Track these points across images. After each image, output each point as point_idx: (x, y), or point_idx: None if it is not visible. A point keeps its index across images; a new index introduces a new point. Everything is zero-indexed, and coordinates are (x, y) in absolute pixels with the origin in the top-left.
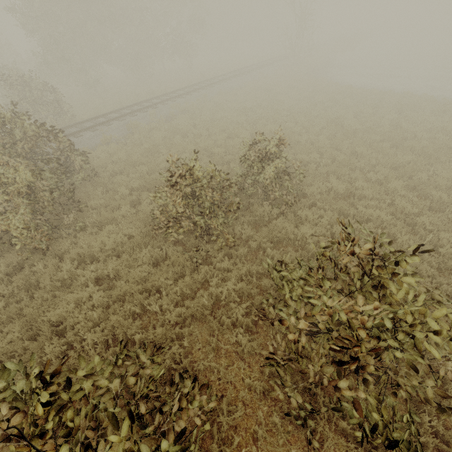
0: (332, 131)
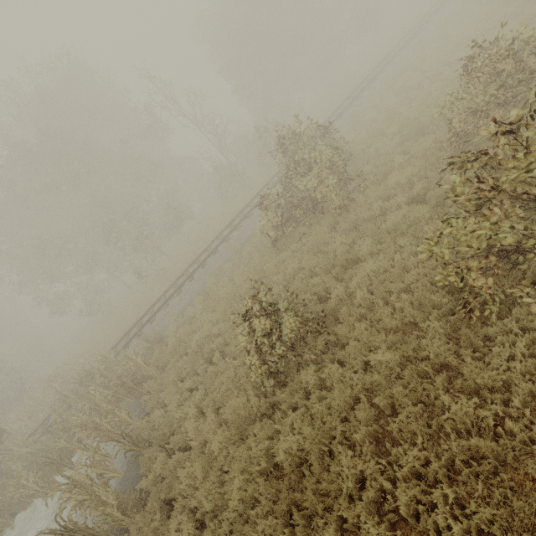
0: None
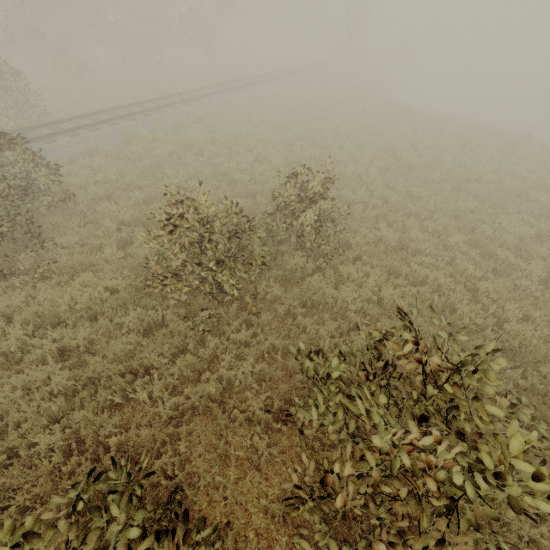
0: (385, 163)
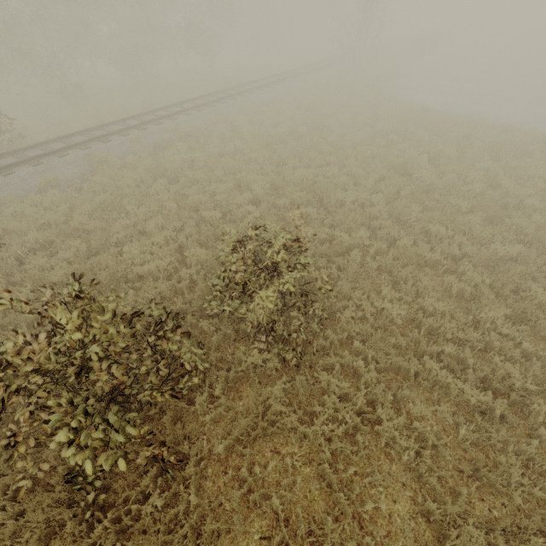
0: (395, 185)
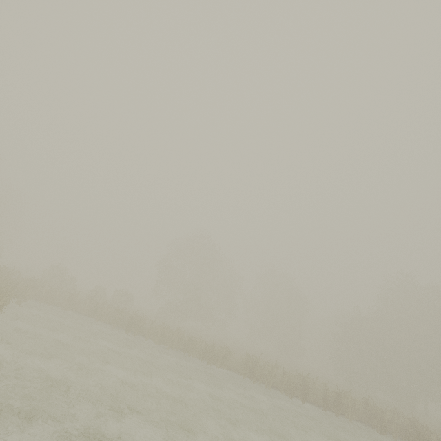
0: None
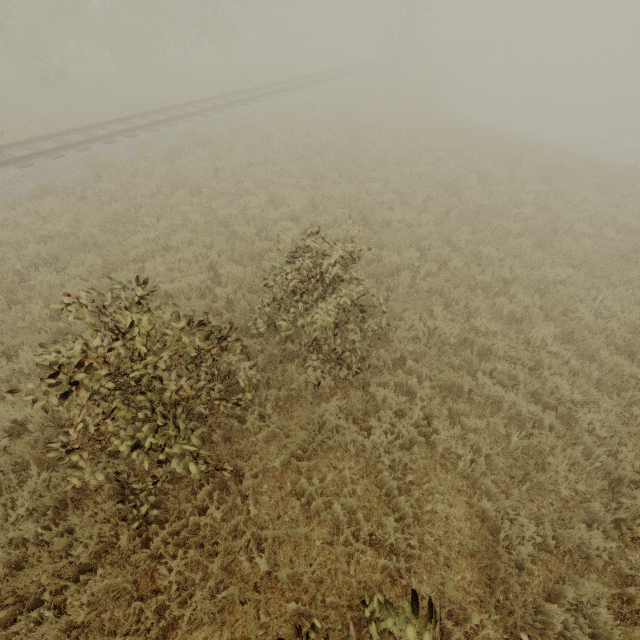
0: (444, 205)
